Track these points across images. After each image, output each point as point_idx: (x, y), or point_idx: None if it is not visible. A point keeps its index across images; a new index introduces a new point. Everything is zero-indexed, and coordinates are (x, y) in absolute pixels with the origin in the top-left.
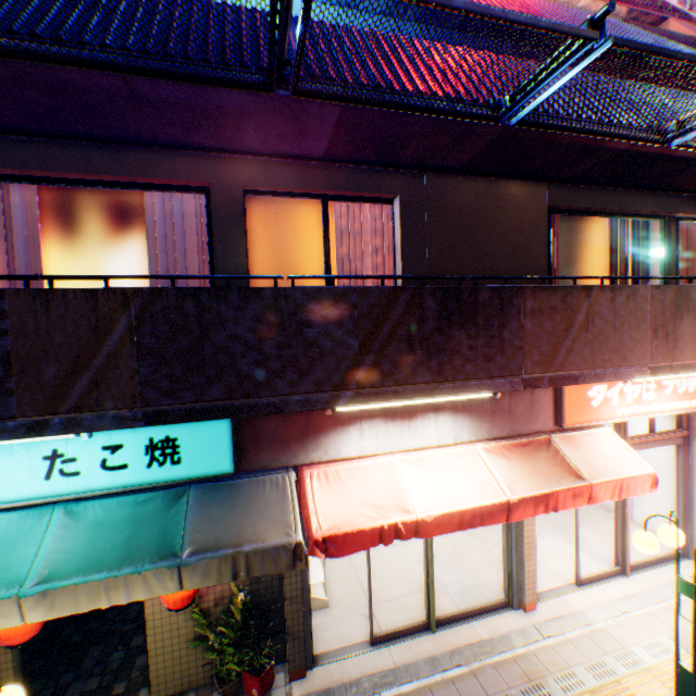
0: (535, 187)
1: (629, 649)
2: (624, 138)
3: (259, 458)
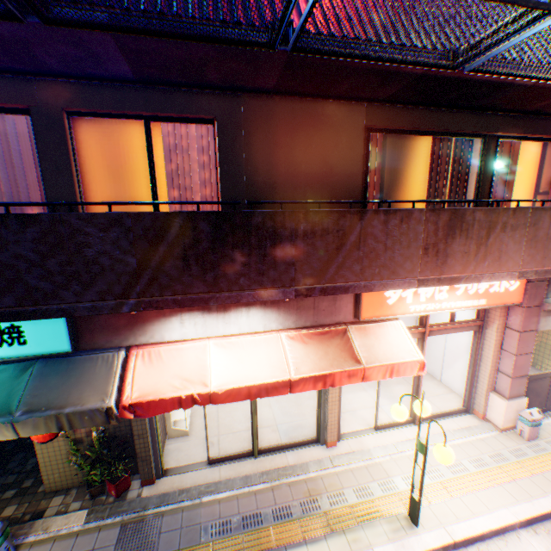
0: (354, 107)
1: (391, 479)
2: (413, 64)
3: (95, 340)
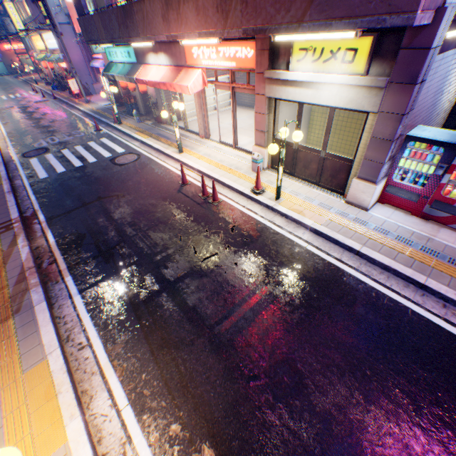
0: None
1: (196, 149)
2: None
3: (140, 61)
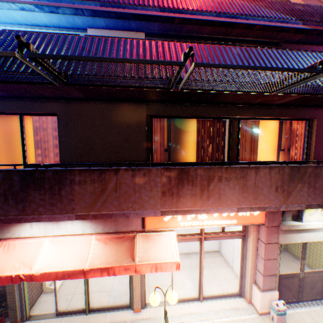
0: (139, 105)
1: None
2: (144, 87)
3: None
